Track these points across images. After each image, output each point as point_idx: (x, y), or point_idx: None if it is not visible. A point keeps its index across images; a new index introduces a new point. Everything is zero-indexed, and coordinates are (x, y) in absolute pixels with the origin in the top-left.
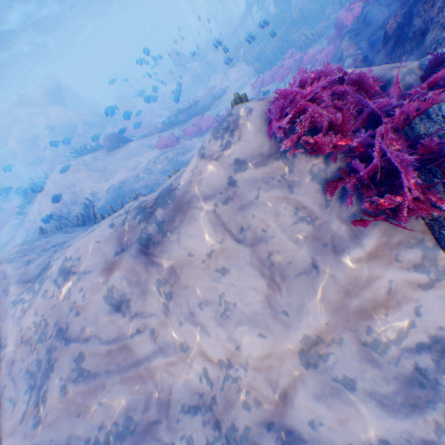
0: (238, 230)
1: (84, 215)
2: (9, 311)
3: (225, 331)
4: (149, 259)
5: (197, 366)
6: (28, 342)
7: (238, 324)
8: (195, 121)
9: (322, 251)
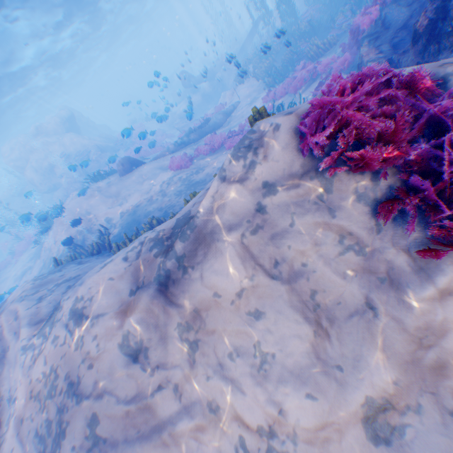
0: (272, 264)
1: (98, 242)
2: (19, 356)
3: (264, 390)
4: (169, 300)
5: (231, 434)
6: (38, 397)
7: (280, 381)
8: (208, 139)
9: (378, 287)
